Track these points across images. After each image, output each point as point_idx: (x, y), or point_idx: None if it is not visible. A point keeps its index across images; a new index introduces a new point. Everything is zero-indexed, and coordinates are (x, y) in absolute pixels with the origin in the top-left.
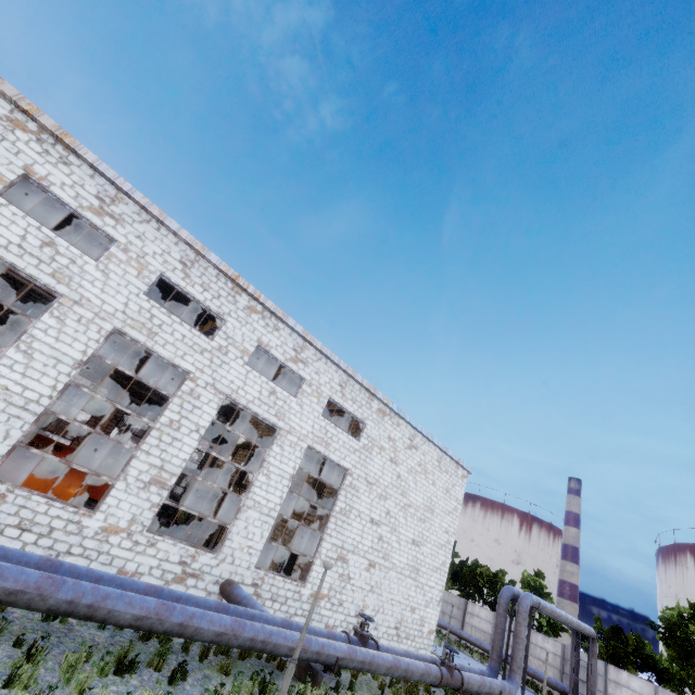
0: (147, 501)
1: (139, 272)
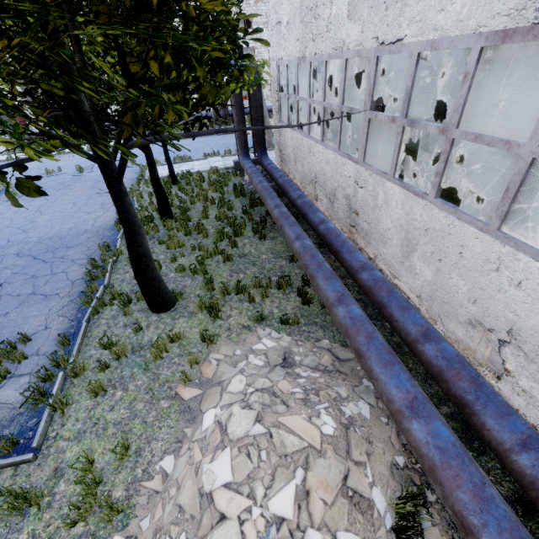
0: None
1: None
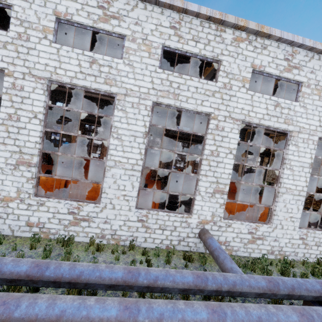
0: None
1: (318, 96)
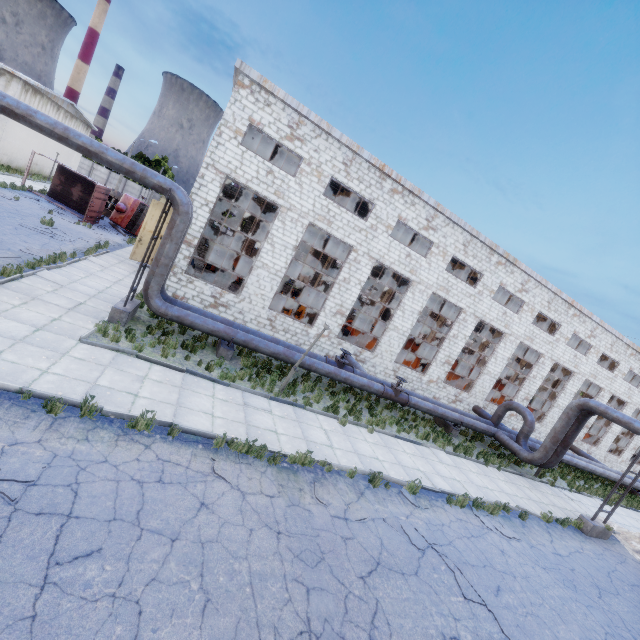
0: (630, 453)
1: None
